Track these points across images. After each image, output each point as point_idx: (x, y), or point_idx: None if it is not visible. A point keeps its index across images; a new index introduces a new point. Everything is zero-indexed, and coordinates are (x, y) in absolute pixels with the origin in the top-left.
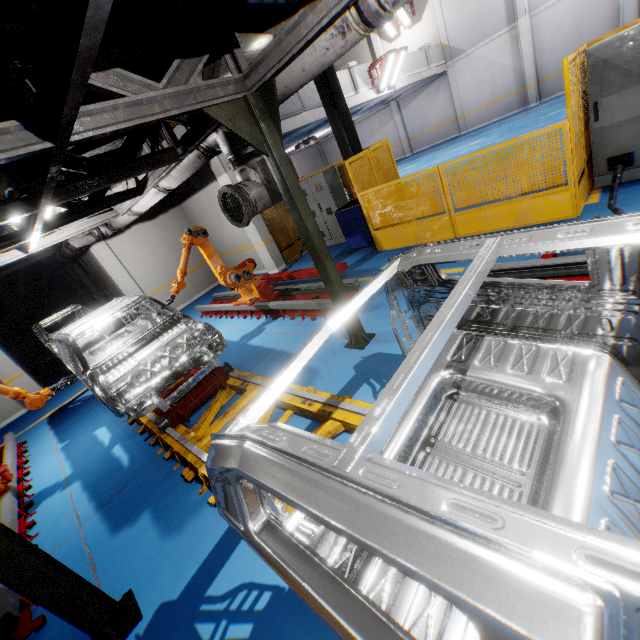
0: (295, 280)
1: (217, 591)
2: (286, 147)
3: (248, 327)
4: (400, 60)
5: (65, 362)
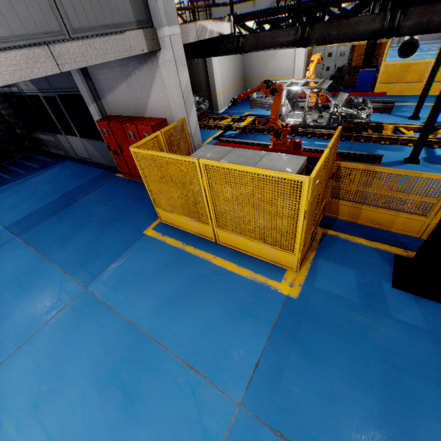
0: None
1: (438, 154)
2: None
3: None
4: None
5: (284, 103)
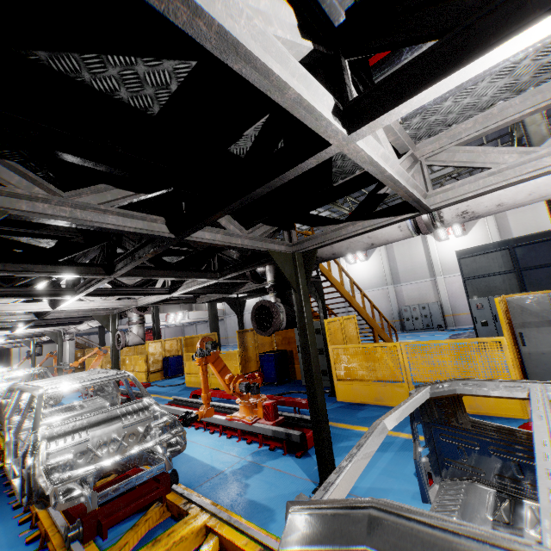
0: None
1: None
2: None
3: None
4: (180, 315)
5: None
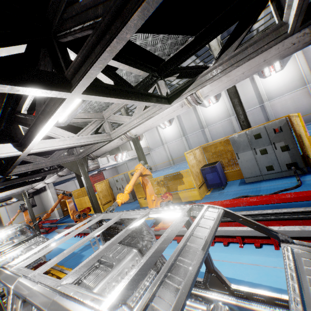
0: (58, 222)
1: None
2: (91, 173)
3: None
4: (124, 154)
5: None
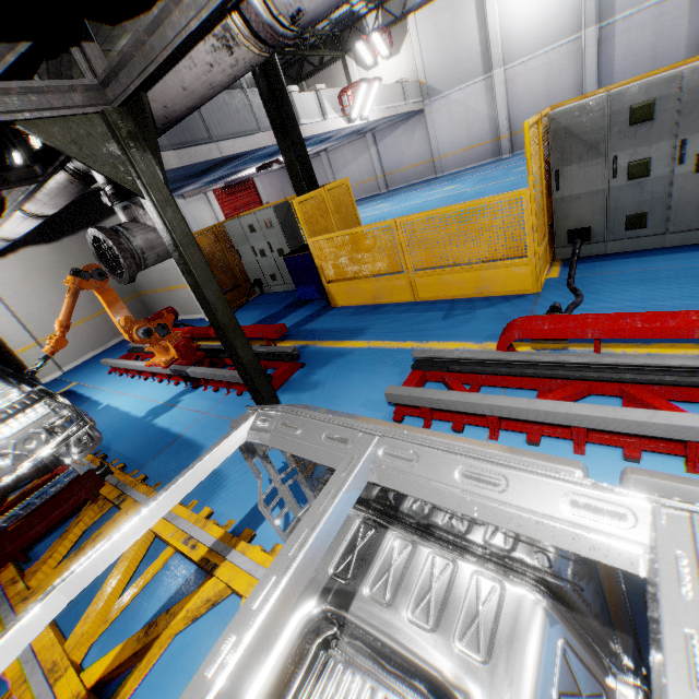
0: None
1: None
2: (244, 168)
3: (161, 396)
4: (373, 90)
5: None
